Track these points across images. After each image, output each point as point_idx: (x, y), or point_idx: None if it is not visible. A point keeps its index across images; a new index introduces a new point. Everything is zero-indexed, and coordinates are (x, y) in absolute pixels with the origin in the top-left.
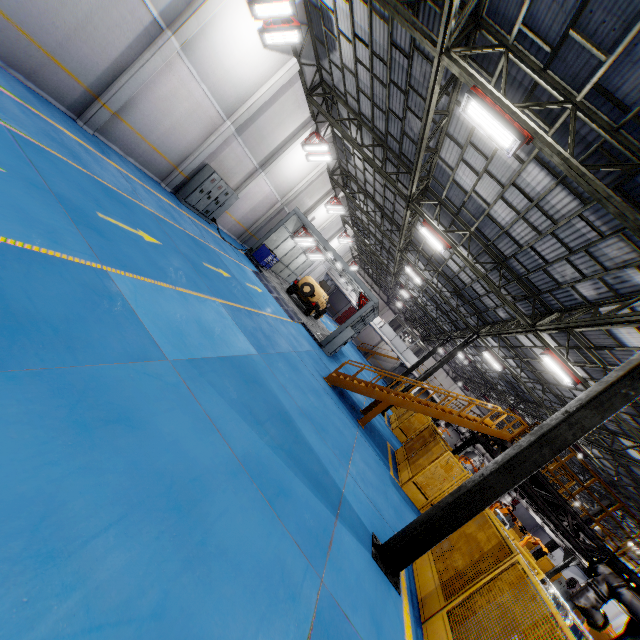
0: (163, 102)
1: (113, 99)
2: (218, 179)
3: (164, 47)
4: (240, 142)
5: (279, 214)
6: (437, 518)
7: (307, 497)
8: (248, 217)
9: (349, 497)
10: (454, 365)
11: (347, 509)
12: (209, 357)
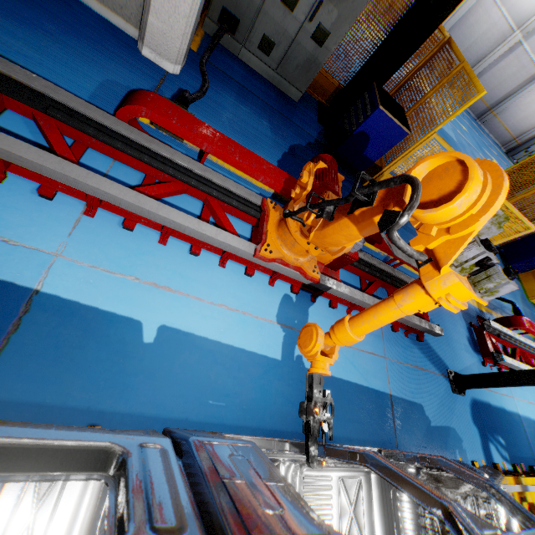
0: (523, 105)
1: (497, 109)
2: None
3: None
4: None
5: None
6: None
7: None
8: None
9: None
10: None
11: None
12: None
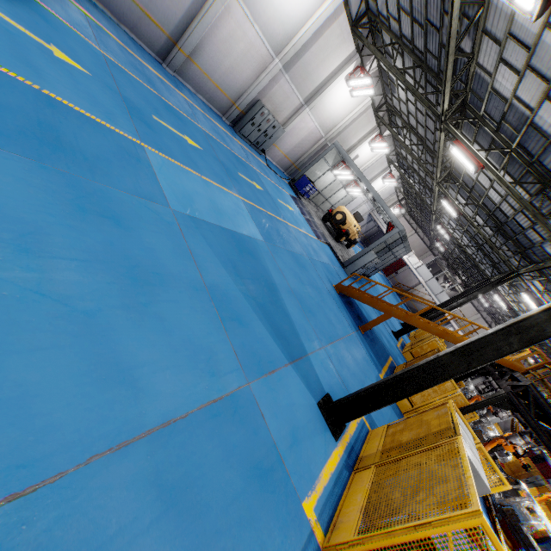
0: (223, 44)
1: (186, 44)
2: (267, 113)
3: None
4: (287, 79)
5: (323, 150)
6: (382, 385)
7: (264, 336)
8: (294, 151)
9: (314, 361)
10: (497, 317)
11: (306, 365)
12: (211, 223)
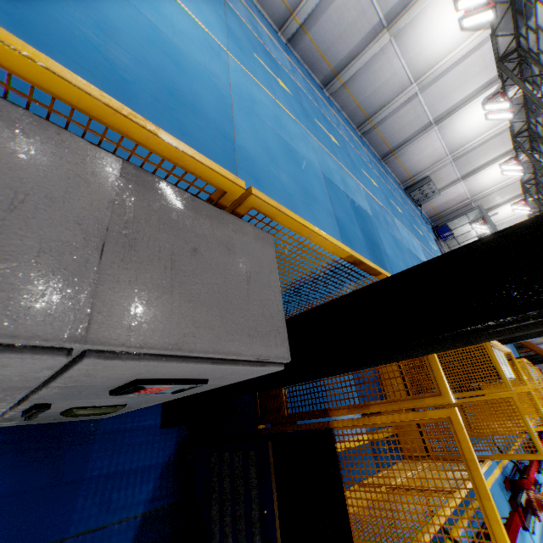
0: (419, 150)
1: (398, 152)
2: (432, 184)
3: (430, 130)
4: (453, 165)
5: (465, 207)
6: None
7: None
8: (441, 206)
9: None
10: None
11: None
12: (414, 253)
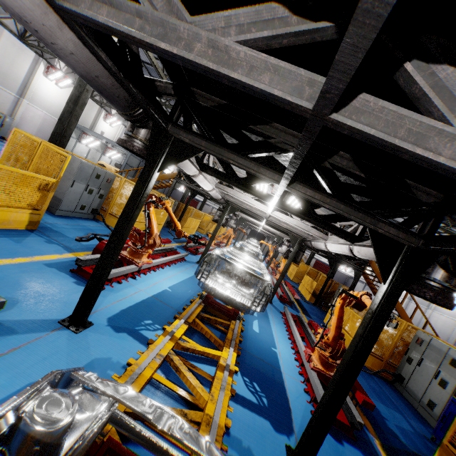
0: None
1: None
2: None
3: None
4: None
5: None
6: None
7: None
8: (40, 136)
9: None
10: None
11: None
12: None
